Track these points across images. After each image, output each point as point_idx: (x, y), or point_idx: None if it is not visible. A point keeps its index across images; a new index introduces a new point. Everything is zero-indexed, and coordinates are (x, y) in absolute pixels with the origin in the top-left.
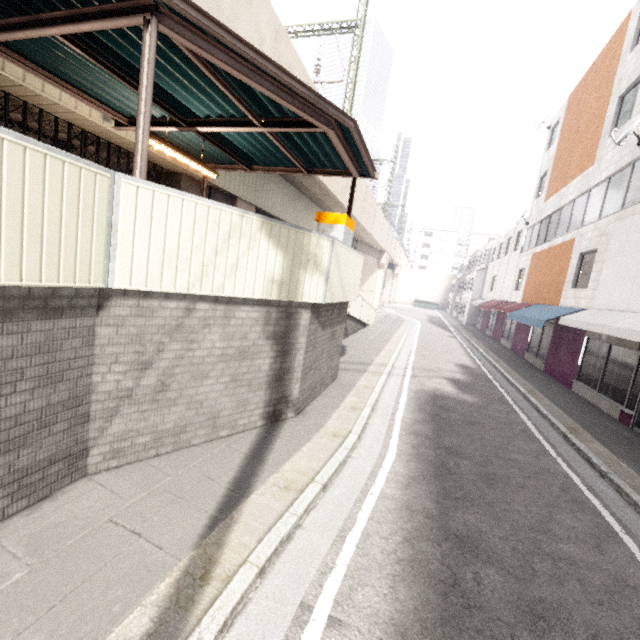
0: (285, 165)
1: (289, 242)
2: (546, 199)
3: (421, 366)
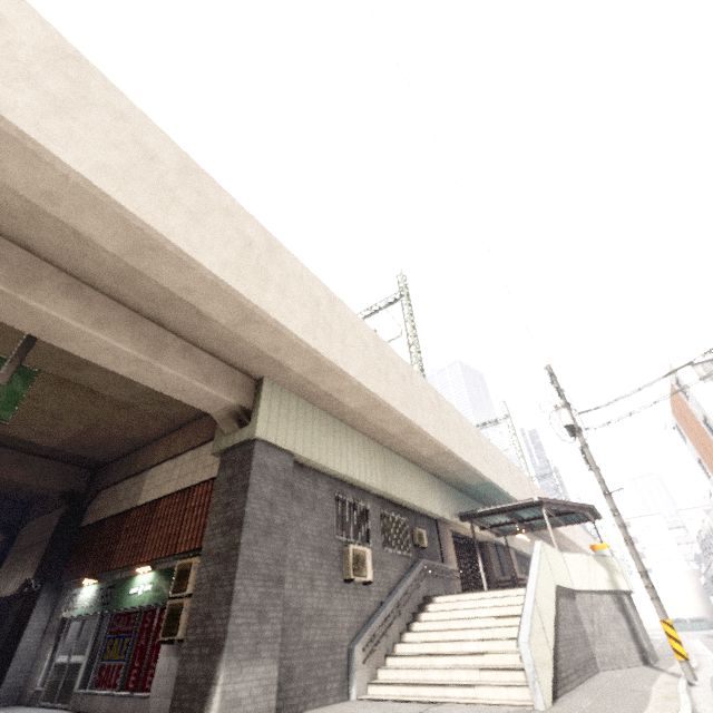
0: (551, 524)
1: (603, 562)
2: None
3: None
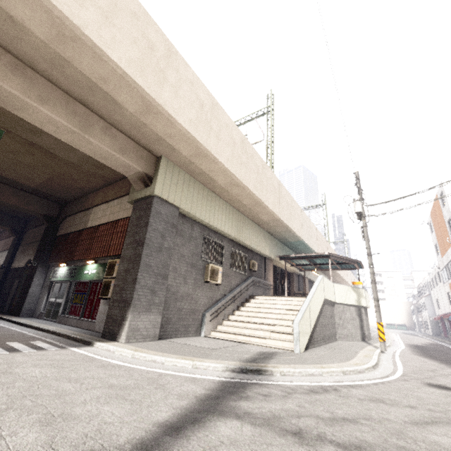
0: (333, 268)
1: (356, 291)
2: (441, 257)
3: (405, 341)
